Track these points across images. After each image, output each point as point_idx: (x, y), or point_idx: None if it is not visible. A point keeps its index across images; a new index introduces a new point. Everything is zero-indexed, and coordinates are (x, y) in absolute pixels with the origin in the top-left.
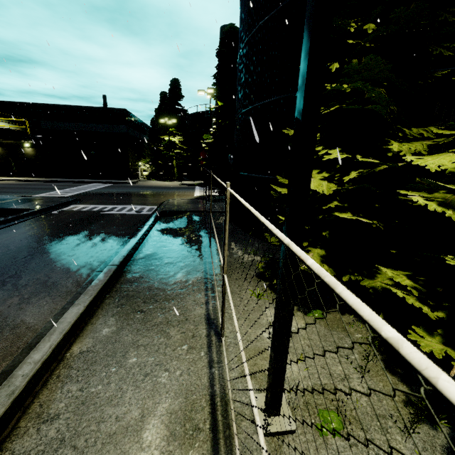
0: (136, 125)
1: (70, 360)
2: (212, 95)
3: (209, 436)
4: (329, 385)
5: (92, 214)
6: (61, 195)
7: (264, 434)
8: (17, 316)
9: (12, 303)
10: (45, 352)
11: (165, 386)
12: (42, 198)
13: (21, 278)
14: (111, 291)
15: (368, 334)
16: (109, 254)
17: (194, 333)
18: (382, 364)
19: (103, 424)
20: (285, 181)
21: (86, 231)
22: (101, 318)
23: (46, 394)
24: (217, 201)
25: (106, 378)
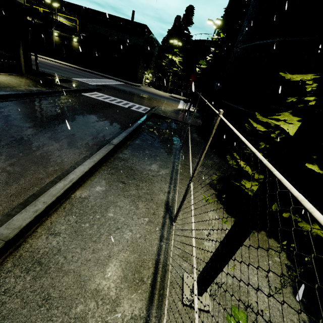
0: (151, 41)
1: (73, 200)
2: (218, 26)
3: (149, 289)
4: (244, 288)
5: (106, 102)
6: (89, 82)
7: (187, 305)
8: (48, 160)
9: (47, 150)
10: (59, 191)
11: (127, 241)
12: (77, 82)
13: (55, 134)
14: (107, 161)
15: (286, 261)
16: (111, 134)
17: (155, 212)
18: (291, 289)
19: (84, 250)
20: (262, 119)
21: (100, 113)
22: (97, 178)
23: (55, 217)
24: (194, 117)
25: (92, 220)
